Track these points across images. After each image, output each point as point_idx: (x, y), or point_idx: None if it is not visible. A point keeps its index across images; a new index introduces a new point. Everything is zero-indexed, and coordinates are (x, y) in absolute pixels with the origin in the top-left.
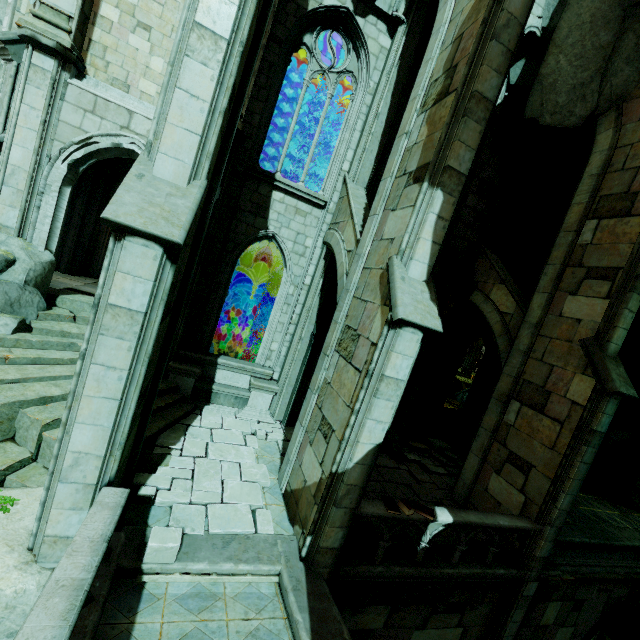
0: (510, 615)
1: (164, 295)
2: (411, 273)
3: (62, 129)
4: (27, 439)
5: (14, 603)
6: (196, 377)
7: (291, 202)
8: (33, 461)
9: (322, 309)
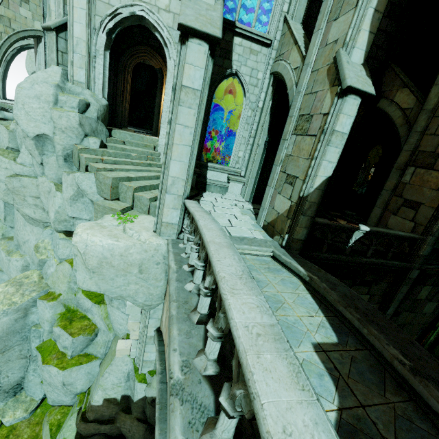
0: (399, 288)
1: (208, 81)
2: (353, 59)
3: (99, 6)
4: (126, 198)
5: (157, 248)
6: (197, 175)
7: (247, 44)
8: (131, 209)
9: (272, 123)
